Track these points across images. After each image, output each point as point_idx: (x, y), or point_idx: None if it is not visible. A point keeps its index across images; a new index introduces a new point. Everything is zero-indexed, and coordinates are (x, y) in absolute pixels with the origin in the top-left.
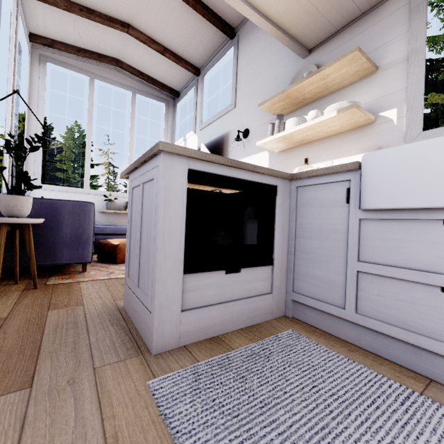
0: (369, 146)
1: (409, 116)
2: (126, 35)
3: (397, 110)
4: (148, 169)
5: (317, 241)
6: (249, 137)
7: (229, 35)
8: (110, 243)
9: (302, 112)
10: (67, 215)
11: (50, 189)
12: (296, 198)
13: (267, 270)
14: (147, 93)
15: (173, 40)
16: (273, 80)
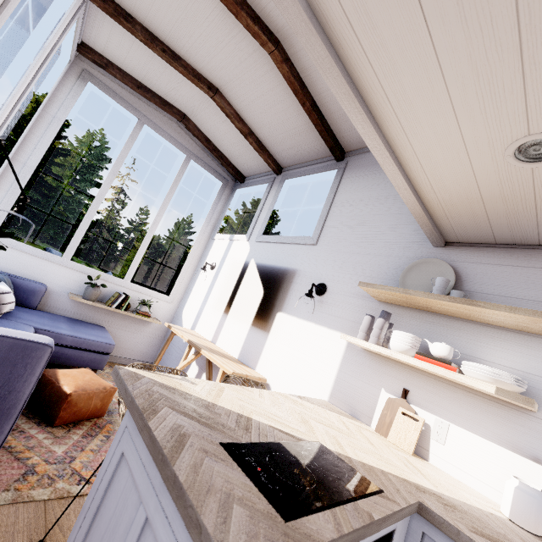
0: (519, 443)
1: None
2: (209, 97)
3: None
4: (172, 521)
5: None
6: (324, 296)
7: (336, 156)
8: (59, 383)
9: (416, 316)
10: None
11: (9, 244)
12: None
13: None
14: (205, 163)
15: (264, 128)
16: (382, 246)
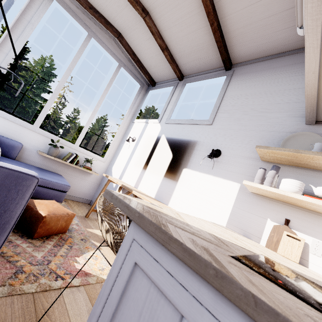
0: None
1: None
2: (140, 19)
3: None
4: None
5: None
6: (219, 158)
7: (226, 67)
8: (36, 209)
9: (293, 171)
10: None
11: None
12: None
13: None
14: (130, 70)
15: (177, 45)
16: (263, 125)
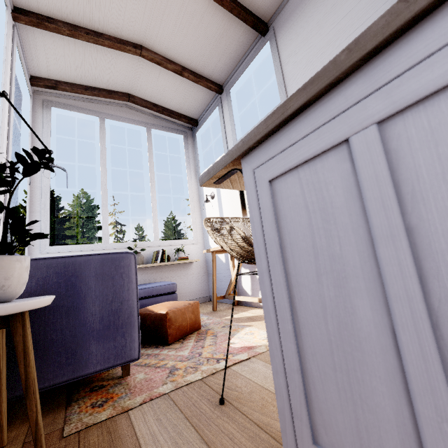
0: None
1: None
2: (138, 60)
3: None
4: (444, 36)
5: None
6: None
7: (261, 31)
8: (153, 312)
9: None
10: (93, 280)
11: (62, 250)
12: None
13: None
14: (162, 126)
15: (191, 55)
16: None
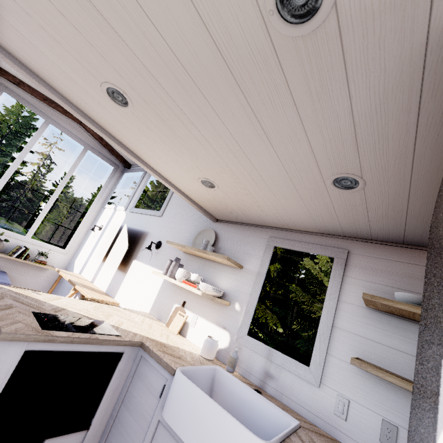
0: (220, 321)
1: (244, 317)
2: None
3: (241, 307)
4: None
5: (132, 419)
6: (159, 249)
7: None
8: None
9: (197, 260)
10: None
11: None
12: (138, 364)
13: (79, 435)
14: (100, 153)
15: None
16: (191, 220)
